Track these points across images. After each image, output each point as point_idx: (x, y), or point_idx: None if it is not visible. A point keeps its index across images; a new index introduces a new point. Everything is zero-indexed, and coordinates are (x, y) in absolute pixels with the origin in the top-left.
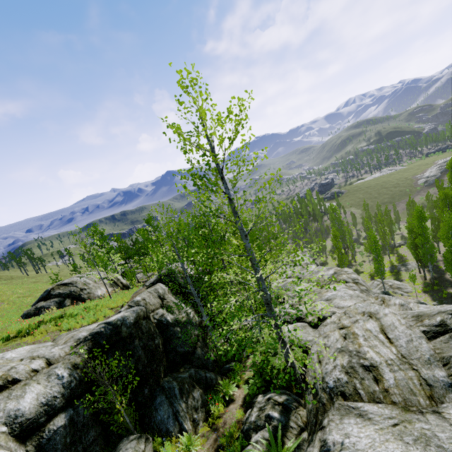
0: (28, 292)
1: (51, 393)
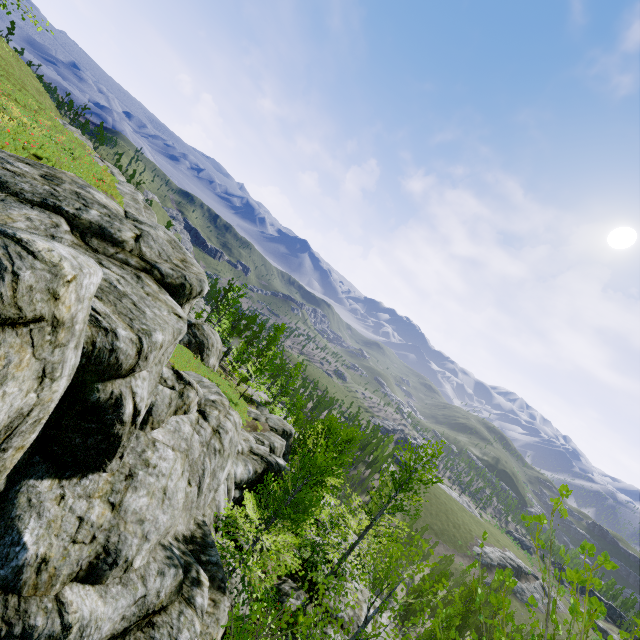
0: None
1: (244, 477)
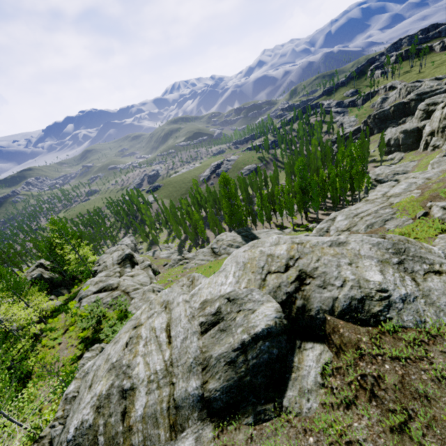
0: None
1: None
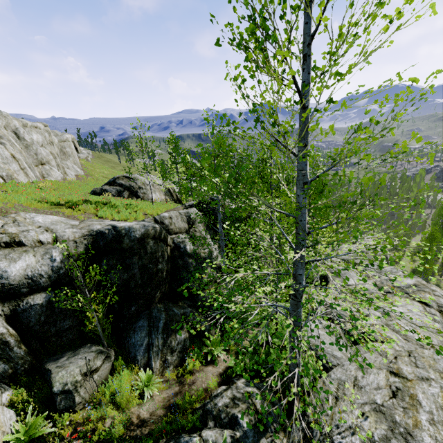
0: (111, 175)
1: (39, 270)
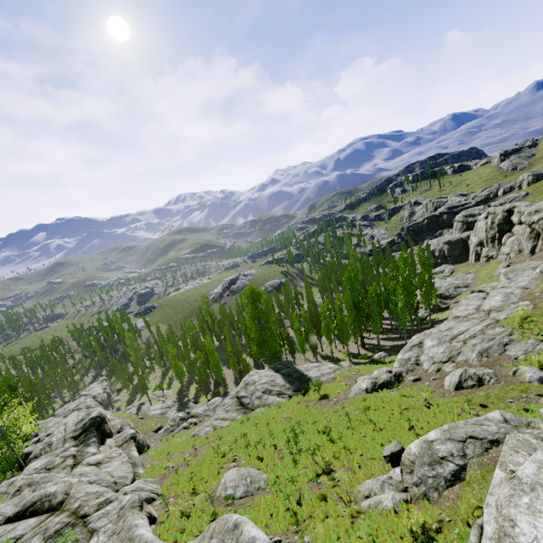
0: None
1: None
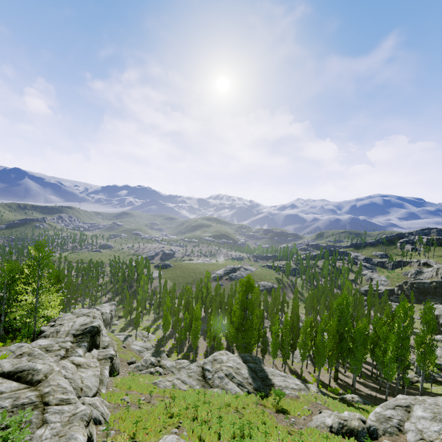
0: None
1: None
